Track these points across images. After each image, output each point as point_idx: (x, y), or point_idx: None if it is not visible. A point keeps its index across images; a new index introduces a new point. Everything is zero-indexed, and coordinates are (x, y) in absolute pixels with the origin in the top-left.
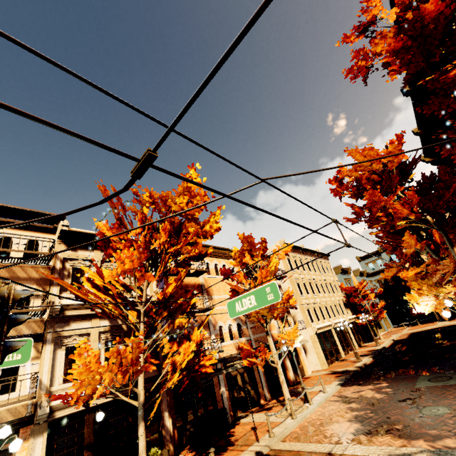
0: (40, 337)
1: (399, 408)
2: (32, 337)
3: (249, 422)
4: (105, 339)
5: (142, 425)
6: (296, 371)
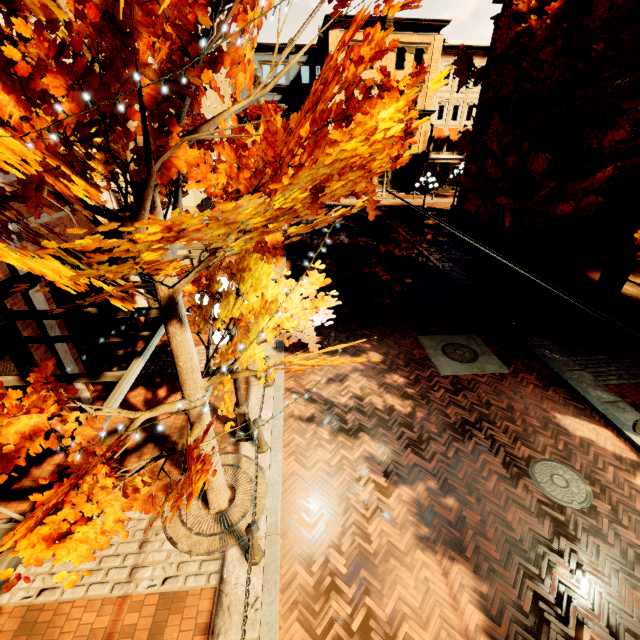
0: None
1: (486, 469)
2: None
3: (48, 598)
4: None
5: None
6: (149, 290)
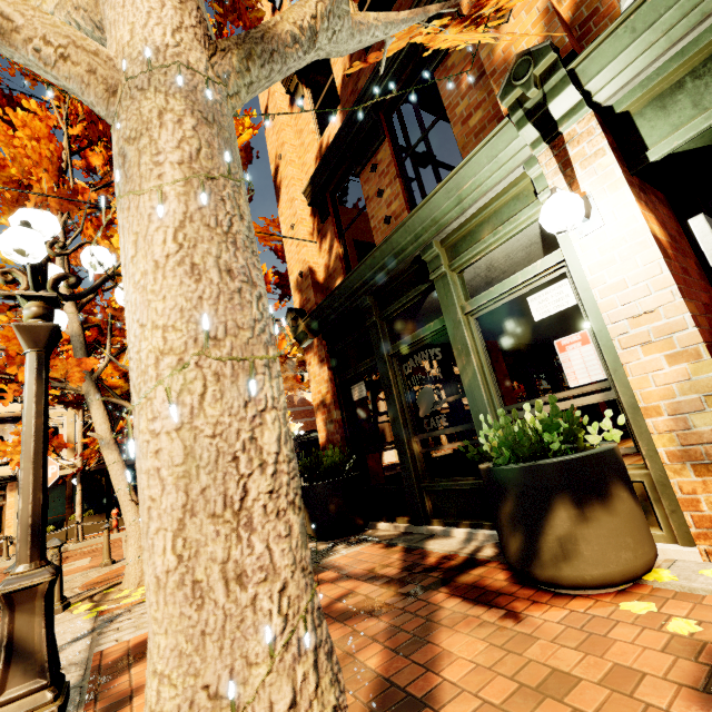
0: (21, 419)
1: None
2: (12, 419)
3: None
4: (85, 422)
5: (79, 486)
6: None
